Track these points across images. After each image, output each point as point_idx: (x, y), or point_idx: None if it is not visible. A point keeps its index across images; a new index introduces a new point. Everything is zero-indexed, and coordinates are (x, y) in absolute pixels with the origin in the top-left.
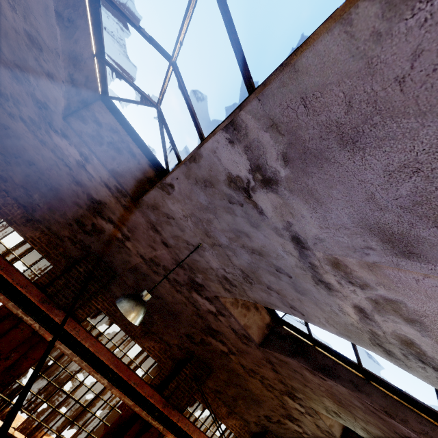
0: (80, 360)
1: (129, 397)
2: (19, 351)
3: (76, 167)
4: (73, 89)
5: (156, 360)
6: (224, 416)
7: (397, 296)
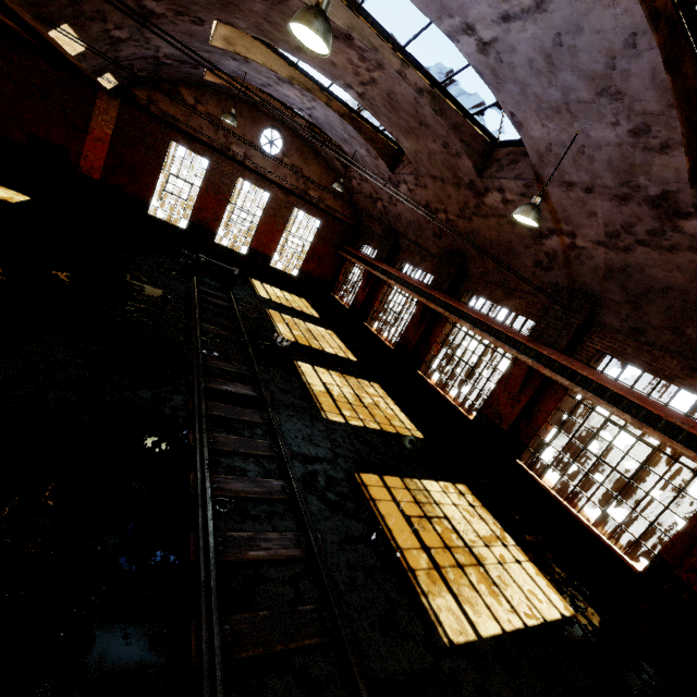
0: (582, 391)
1: (682, 445)
2: (526, 394)
3: (505, 209)
4: (469, 150)
5: None
6: None
7: None
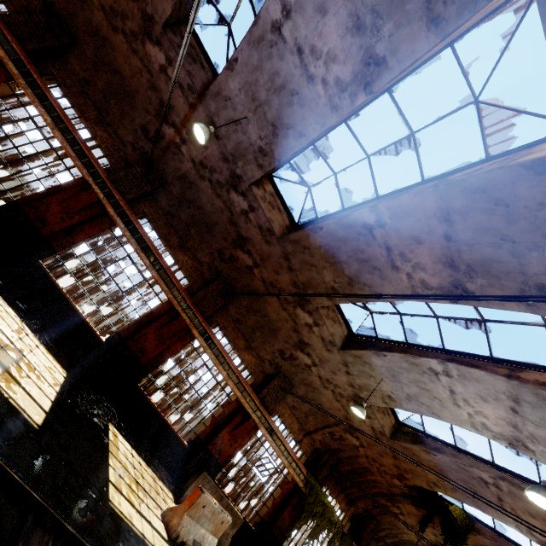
0: (130, 236)
1: (165, 284)
2: (82, 216)
3: (158, 72)
4: (179, 4)
5: (187, 274)
6: (242, 348)
7: (328, 46)
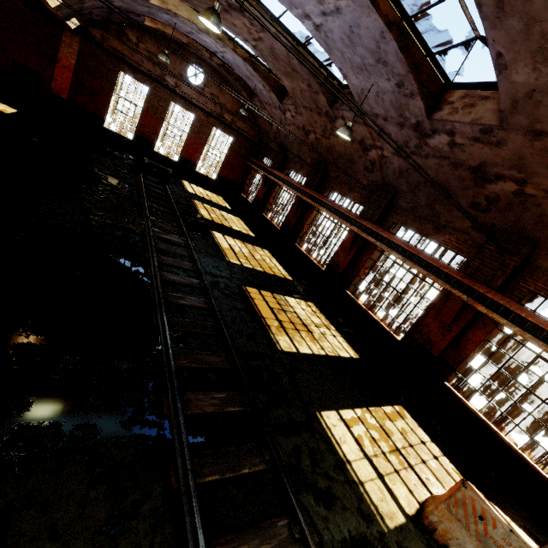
0: (380, 244)
1: (423, 269)
2: (353, 250)
3: None
4: (324, 89)
5: (455, 251)
6: None
7: None
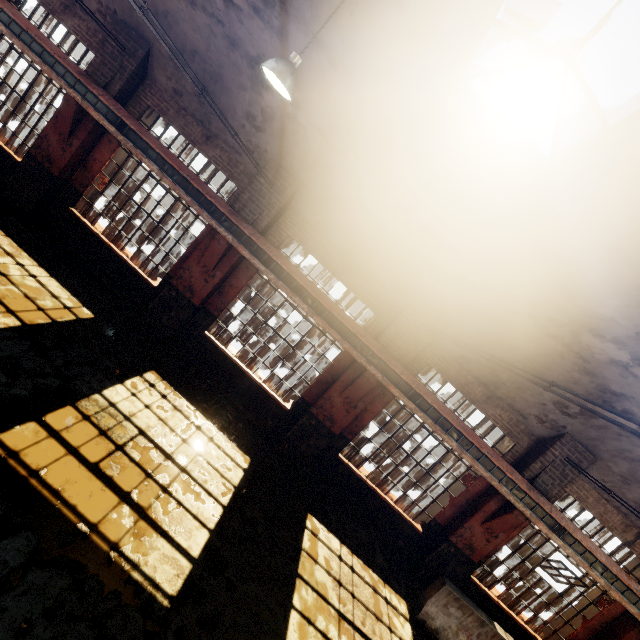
0: (275, 279)
1: (335, 331)
2: (222, 270)
3: (226, 12)
4: None
5: (366, 304)
6: (480, 399)
7: None
